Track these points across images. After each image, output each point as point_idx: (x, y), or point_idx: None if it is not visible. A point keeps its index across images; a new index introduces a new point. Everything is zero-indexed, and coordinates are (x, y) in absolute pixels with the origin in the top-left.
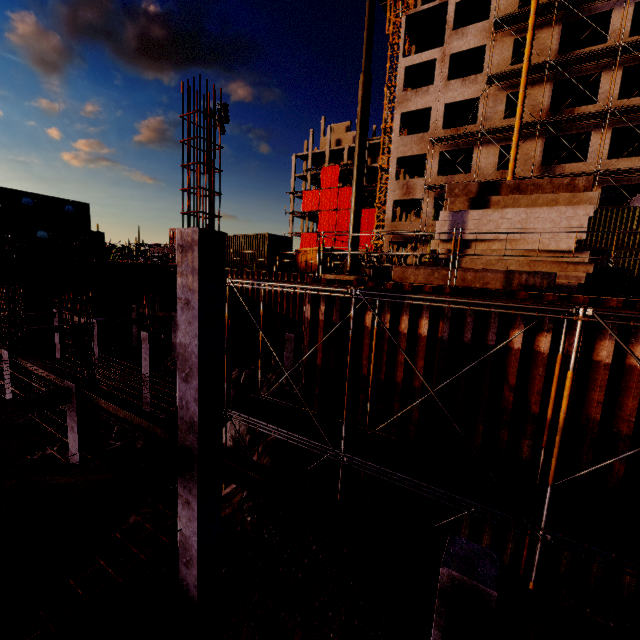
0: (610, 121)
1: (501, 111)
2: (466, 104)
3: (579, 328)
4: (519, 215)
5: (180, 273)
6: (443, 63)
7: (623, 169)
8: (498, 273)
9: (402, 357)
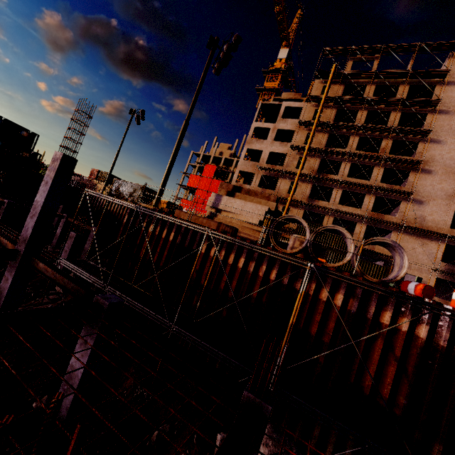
0: (342, 186)
1: (295, 164)
2: (281, 155)
3: (205, 236)
4: (242, 203)
5: (49, 169)
6: (273, 131)
7: (342, 210)
8: (215, 222)
9: (159, 249)
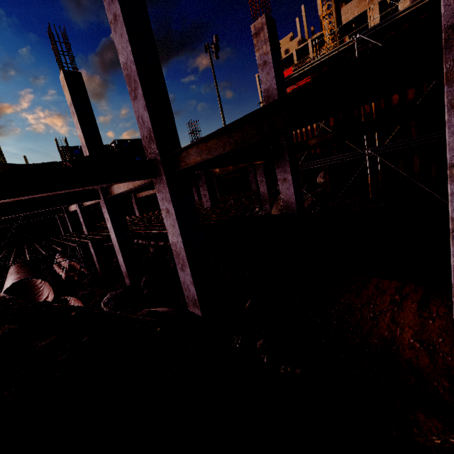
0: None
1: None
2: None
3: None
4: None
5: (257, 50)
6: None
7: None
8: None
9: None
